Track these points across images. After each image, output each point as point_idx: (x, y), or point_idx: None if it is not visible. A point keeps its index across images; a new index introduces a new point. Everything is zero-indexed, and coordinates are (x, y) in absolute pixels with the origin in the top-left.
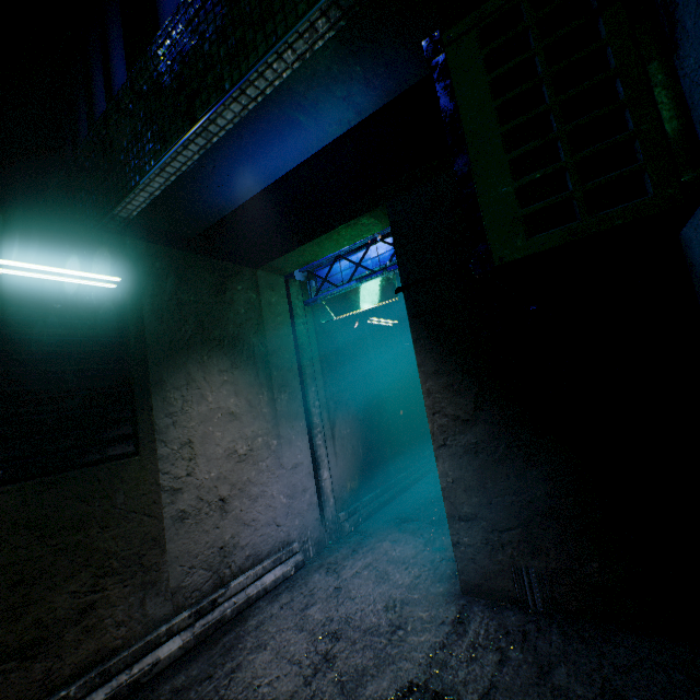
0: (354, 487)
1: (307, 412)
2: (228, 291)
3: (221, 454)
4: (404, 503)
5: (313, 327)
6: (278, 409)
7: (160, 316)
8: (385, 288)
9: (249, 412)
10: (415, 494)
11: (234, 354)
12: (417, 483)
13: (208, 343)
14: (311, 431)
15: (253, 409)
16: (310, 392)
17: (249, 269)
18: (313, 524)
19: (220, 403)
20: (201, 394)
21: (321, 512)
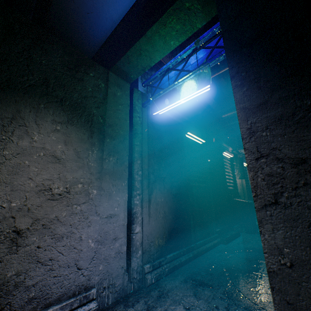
0: (161, 244)
1: (131, 178)
2: (80, 72)
3: (31, 188)
4: (200, 265)
5: (146, 122)
6: (104, 167)
7: (3, 58)
8: (200, 82)
9: (75, 161)
10: (208, 259)
11: (73, 114)
12: (210, 250)
13: (48, 97)
14: (131, 192)
15: (79, 160)
16: (135, 163)
17: (103, 68)
18: (117, 271)
19: (45, 144)
20: (27, 131)
21: (128, 261)
